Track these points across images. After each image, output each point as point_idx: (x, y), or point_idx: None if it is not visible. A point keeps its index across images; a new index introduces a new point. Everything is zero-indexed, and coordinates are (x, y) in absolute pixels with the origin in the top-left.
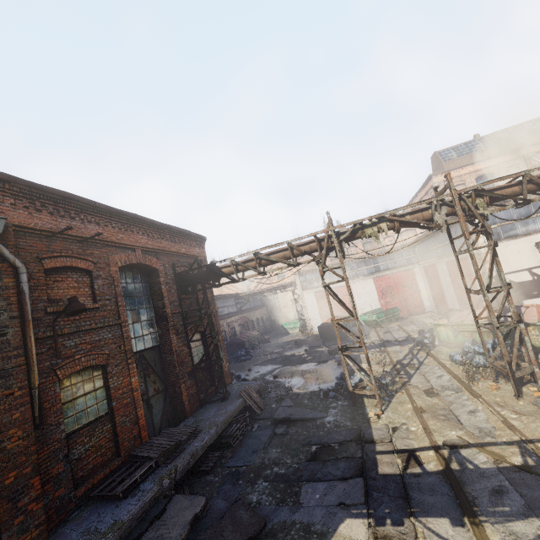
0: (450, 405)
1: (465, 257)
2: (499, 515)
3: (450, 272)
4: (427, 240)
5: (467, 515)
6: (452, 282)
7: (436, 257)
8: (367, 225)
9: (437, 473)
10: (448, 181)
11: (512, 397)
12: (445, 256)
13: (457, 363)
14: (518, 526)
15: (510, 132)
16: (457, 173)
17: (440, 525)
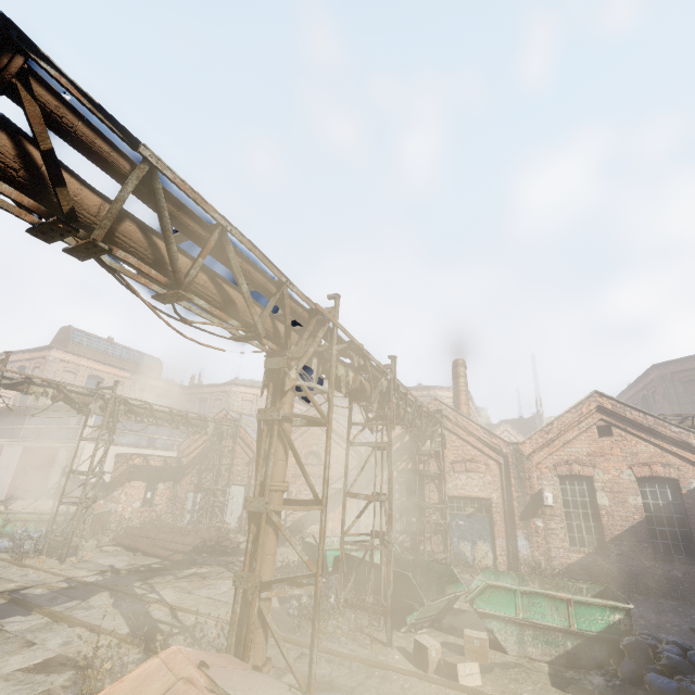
0: (1, 575)
1: (57, 447)
2: (56, 604)
3: (23, 459)
4: (13, 415)
5: (37, 607)
6: (17, 471)
7: (12, 438)
8: (36, 383)
9: (3, 604)
10: (116, 385)
11: (58, 564)
12: (28, 440)
13: (1, 550)
14: (68, 604)
15: (134, 354)
16: (79, 360)
17: (15, 618)
